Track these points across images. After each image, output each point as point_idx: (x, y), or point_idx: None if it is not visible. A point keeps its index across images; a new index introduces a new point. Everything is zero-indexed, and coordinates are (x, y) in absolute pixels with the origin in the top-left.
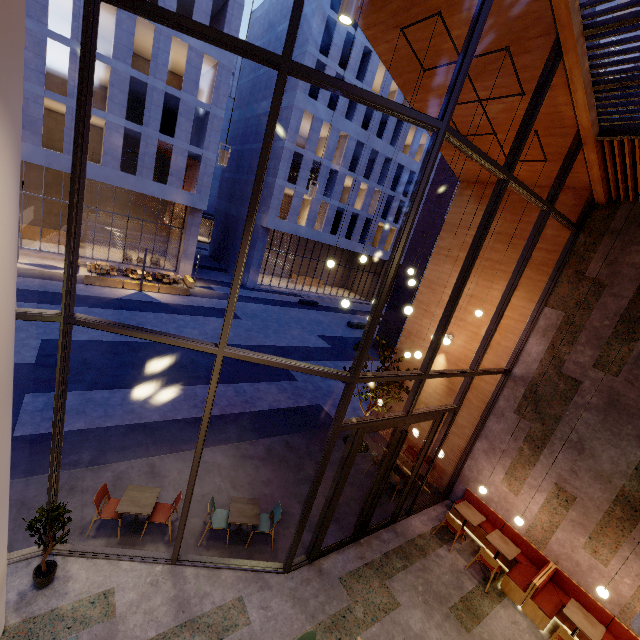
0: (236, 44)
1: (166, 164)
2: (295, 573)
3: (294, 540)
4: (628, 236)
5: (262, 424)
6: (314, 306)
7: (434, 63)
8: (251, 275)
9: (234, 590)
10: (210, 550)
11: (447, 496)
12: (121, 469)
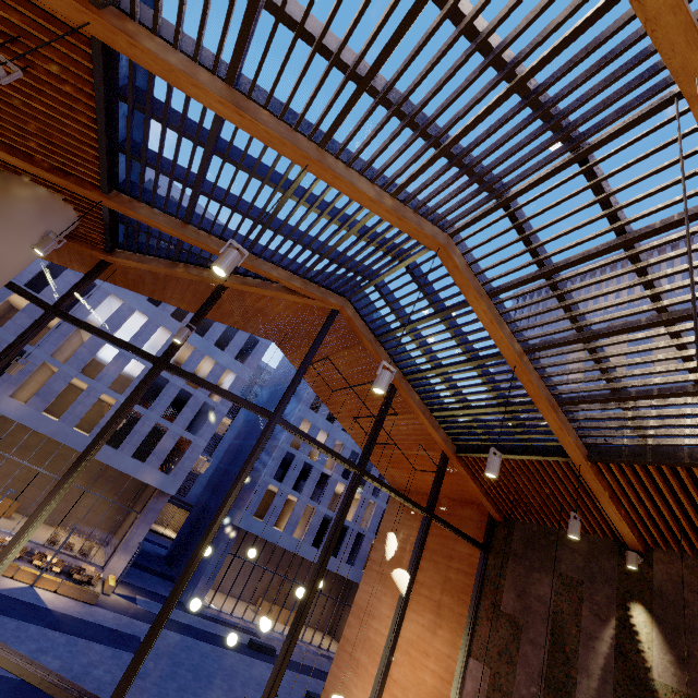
0: (130, 347)
1: None
2: None
3: None
4: (528, 560)
5: None
6: (269, 654)
7: (337, 386)
8: (198, 588)
9: None
10: None
11: None
12: None
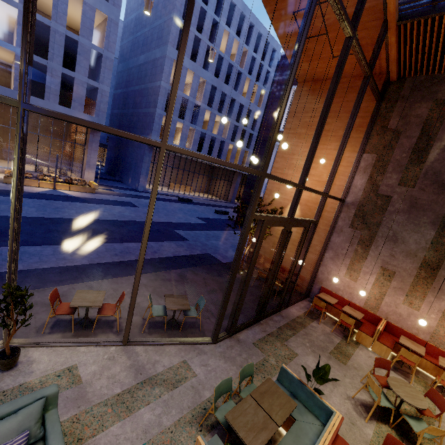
0: None
1: (67, 98)
2: (221, 343)
3: (220, 314)
4: (412, 98)
5: (170, 264)
6: (189, 202)
7: None
8: (141, 181)
9: (178, 357)
10: (152, 335)
11: (308, 295)
12: (64, 290)
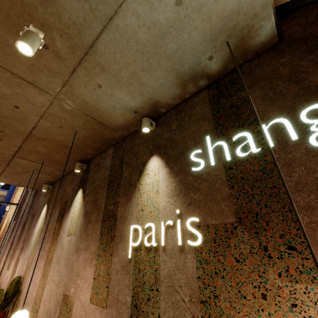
0: None
1: None
2: None
3: None
4: None
5: None
6: None
7: None
8: None
9: None
10: None
11: None
12: None
